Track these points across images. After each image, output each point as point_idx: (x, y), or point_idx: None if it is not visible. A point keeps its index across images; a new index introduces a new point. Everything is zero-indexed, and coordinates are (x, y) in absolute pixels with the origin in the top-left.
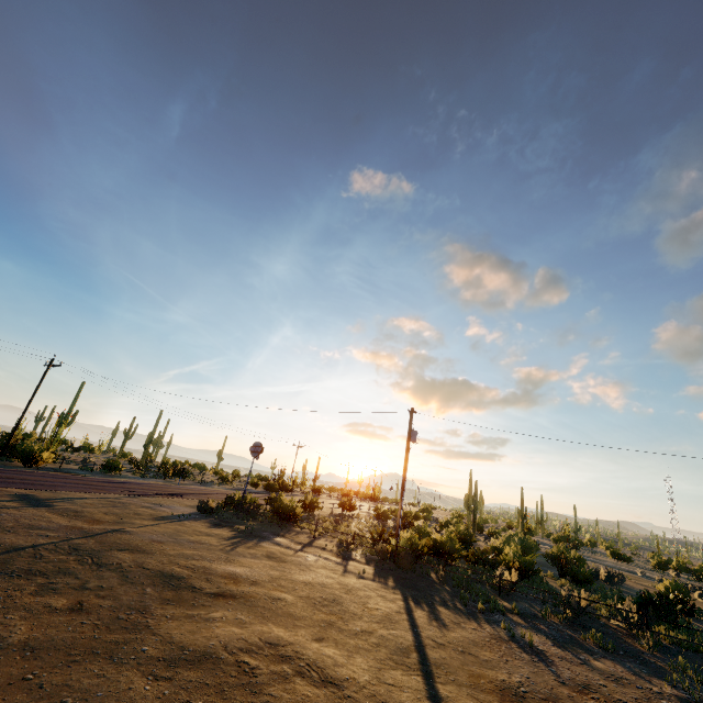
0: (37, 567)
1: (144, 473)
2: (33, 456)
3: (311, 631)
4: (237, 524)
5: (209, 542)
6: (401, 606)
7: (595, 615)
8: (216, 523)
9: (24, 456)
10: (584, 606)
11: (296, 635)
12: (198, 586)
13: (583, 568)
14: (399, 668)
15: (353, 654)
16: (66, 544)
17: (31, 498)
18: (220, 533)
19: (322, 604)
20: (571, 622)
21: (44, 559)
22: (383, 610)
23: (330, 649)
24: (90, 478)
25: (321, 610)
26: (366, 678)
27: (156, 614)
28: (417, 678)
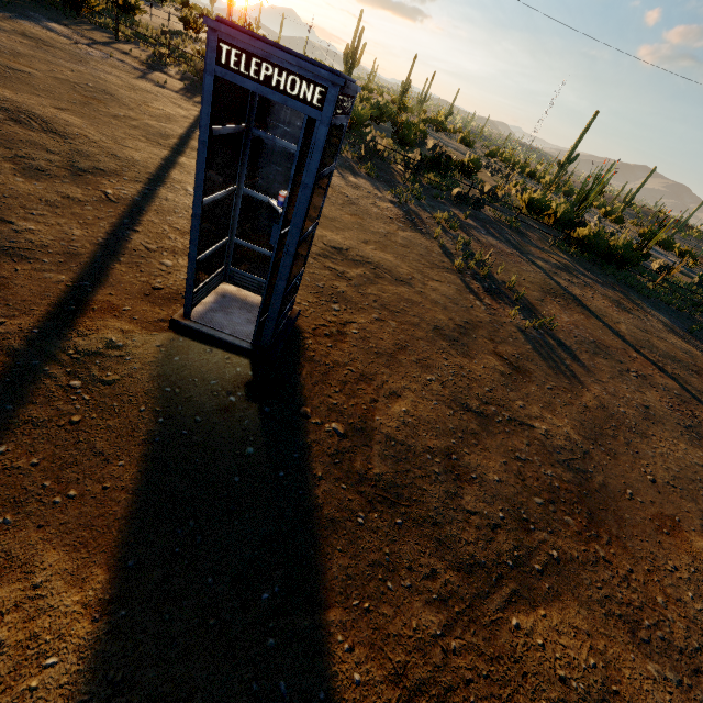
0: None
1: None
2: None
3: (53, 102)
4: None
5: None
6: (193, 115)
7: (389, 162)
8: None
9: None
10: (378, 151)
11: (27, 99)
12: None
13: (412, 133)
14: (148, 143)
15: (99, 125)
16: None
17: None
18: None
19: (85, 90)
20: (364, 161)
21: None
22: (167, 112)
23: (69, 117)
24: None
25: (80, 93)
26: (102, 139)
27: None
28: (164, 151)
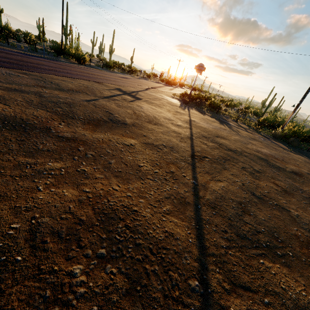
0: (219, 153)
1: (122, 71)
2: (80, 58)
3: None
4: (203, 111)
5: (224, 128)
6: None
7: None
8: (199, 111)
9: (77, 57)
10: None
11: None
12: (280, 166)
13: None
14: None
15: None
16: (196, 133)
17: (124, 91)
18: (213, 120)
19: None
20: None
21: (209, 146)
22: None
23: None
24: (110, 74)
25: None
26: None
27: (308, 192)
28: None
